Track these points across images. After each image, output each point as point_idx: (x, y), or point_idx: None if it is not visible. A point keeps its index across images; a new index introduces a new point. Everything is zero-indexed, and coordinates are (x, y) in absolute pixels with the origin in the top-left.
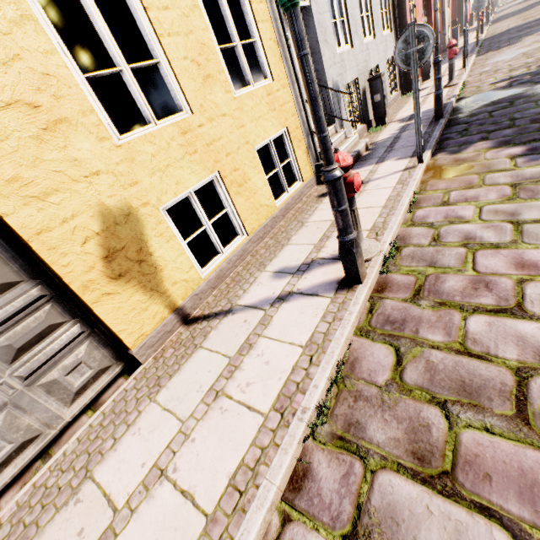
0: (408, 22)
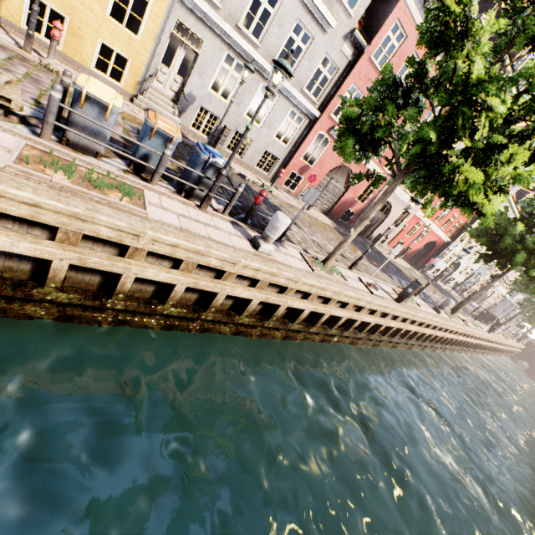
0: (299, 156)
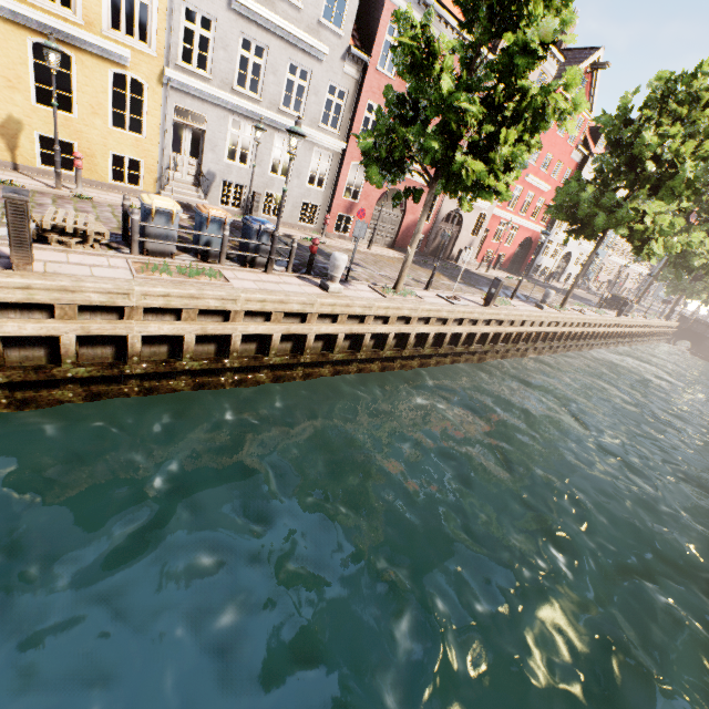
0: (339, 195)
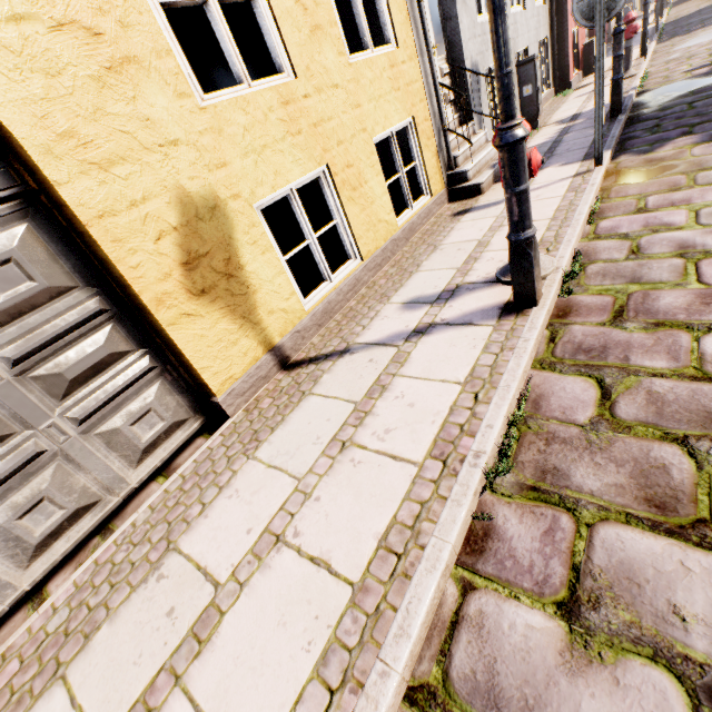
0: None
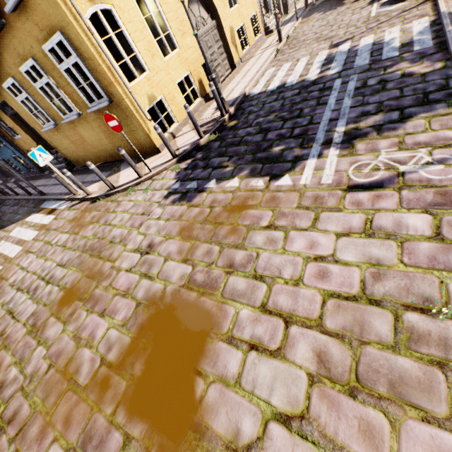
0: None
